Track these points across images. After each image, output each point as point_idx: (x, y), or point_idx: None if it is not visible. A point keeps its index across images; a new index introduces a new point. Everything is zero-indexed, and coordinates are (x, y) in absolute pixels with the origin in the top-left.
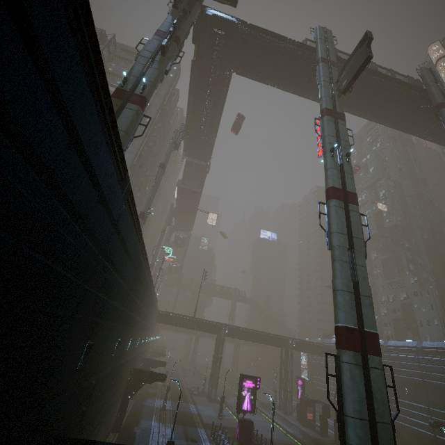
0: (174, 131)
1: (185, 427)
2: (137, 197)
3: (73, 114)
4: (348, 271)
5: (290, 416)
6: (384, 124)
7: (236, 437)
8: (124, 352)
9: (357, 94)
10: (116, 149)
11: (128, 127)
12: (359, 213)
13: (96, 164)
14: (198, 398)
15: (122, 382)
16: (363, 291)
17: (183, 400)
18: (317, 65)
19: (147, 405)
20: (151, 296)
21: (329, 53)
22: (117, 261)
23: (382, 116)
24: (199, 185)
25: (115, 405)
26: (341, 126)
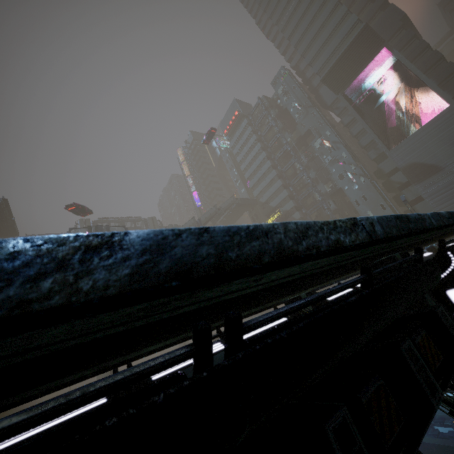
0: None
1: None
2: None
3: None
4: None
5: None
6: None
7: None
8: None
9: None
10: None
11: None
12: None
13: None
14: None
15: None
16: None
17: None
18: None
19: None
20: None
21: None
22: None
23: None
24: None
25: None
26: None
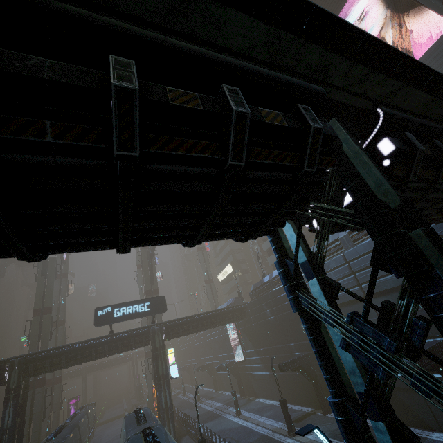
0: None
1: None
2: None
3: None
4: None
5: None
6: None
7: None
8: None
9: None
10: None
11: None
12: (63, 328)
13: None
14: None
15: None
16: None
17: None
18: None
19: None
20: None
21: None
22: None
23: None
24: None
25: None
26: (63, 283)
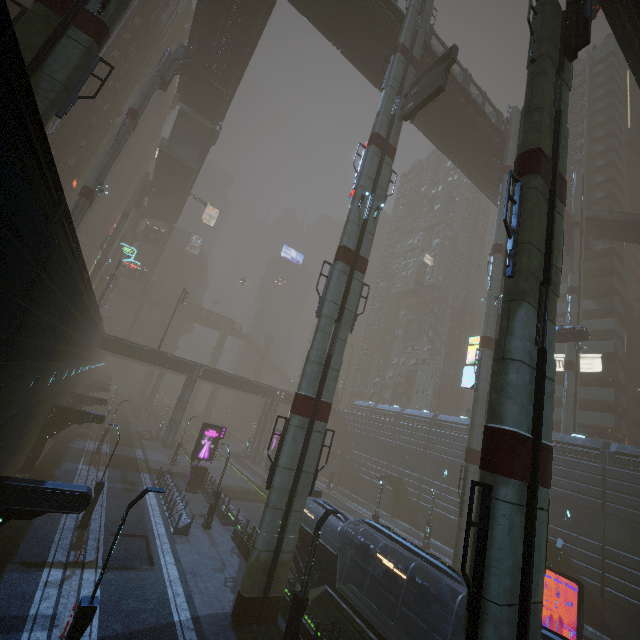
0: (164, 53)
1: (124, 471)
2: (80, 147)
3: (1, 198)
4: (327, 343)
5: (259, 465)
6: (455, 163)
7: (186, 482)
8: (43, 388)
9: (437, 111)
10: (48, 177)
11: (69, 77)
12: (362, 283)
13: (23, 223)
14: (149, 442)
15: (37, 420)
16: (334, 365)
17: (127, 444)
18: (393, 55)
19: (74, 447)
20: (92, 320)
21: (416, 41)
22: (42, 299)
23: (455, 153)
24: (196, 159)
25: (26, 445)
26: (385, 167)
